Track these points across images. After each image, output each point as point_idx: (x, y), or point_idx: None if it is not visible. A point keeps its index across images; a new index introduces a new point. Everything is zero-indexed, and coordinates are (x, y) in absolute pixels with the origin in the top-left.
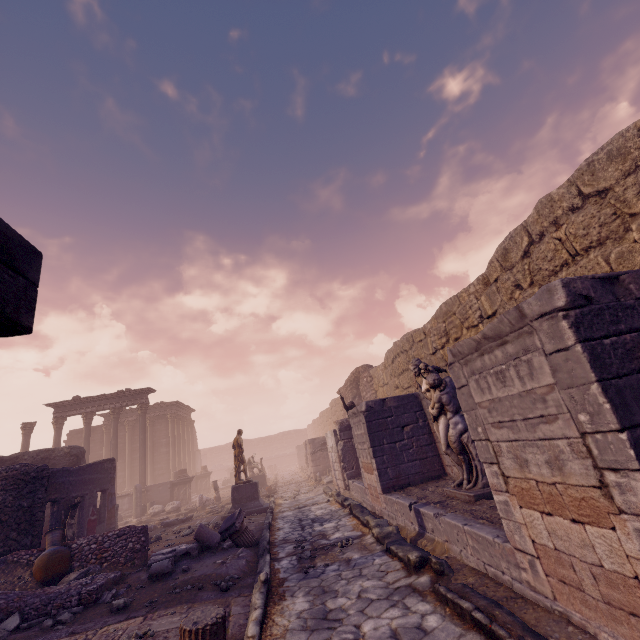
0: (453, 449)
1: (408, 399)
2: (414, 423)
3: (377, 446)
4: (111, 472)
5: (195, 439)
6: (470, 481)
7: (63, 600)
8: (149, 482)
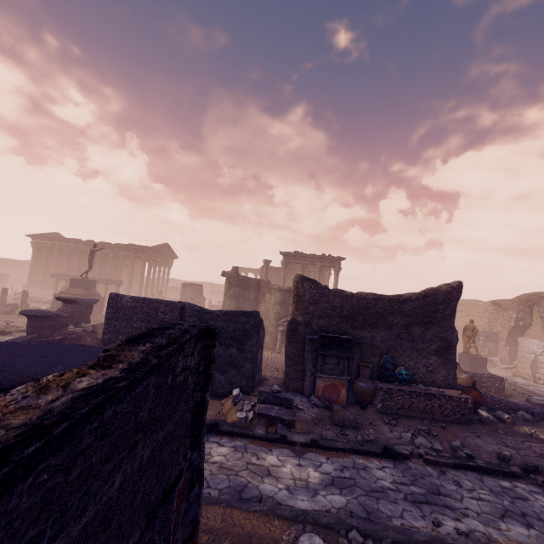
0: None
1: None
2: None
3: None
4: None
5: None
6: None
7: (539, 412)
8: None
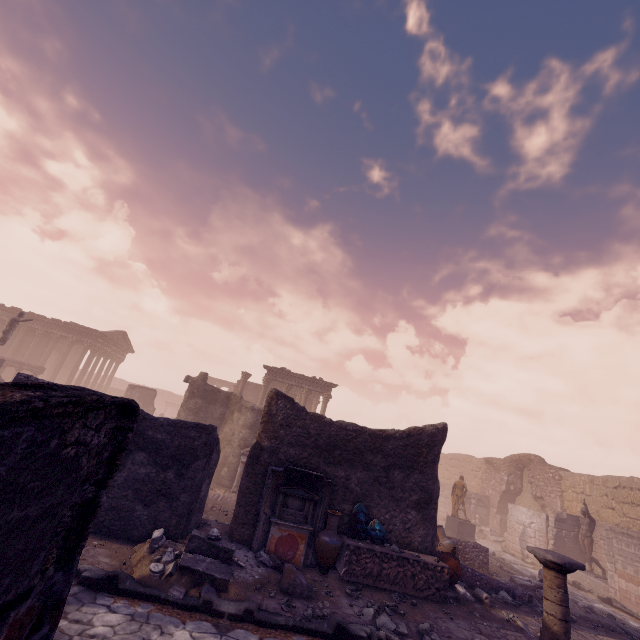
0: None
1: None
2: None
3: None
4: None
5: None
6: None
7: (520, 594)
8: None
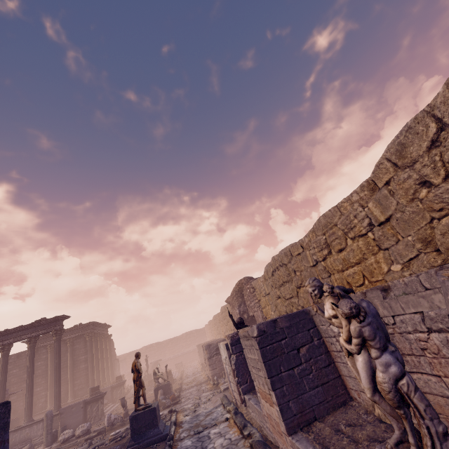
0: (388, 400)
1: (299, 317)
2: (309, 343)
3: (275, 376)
4: (5, 416)
5: (113, 350)
6: (419, 447)
7: None
8: (69, 398)
